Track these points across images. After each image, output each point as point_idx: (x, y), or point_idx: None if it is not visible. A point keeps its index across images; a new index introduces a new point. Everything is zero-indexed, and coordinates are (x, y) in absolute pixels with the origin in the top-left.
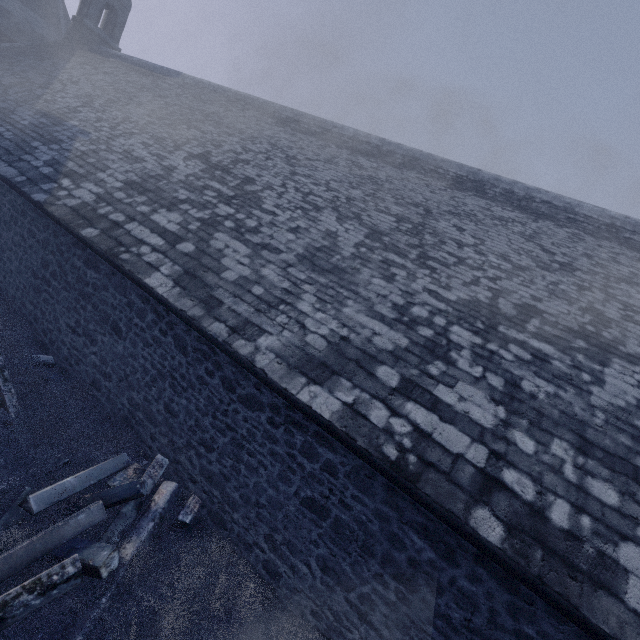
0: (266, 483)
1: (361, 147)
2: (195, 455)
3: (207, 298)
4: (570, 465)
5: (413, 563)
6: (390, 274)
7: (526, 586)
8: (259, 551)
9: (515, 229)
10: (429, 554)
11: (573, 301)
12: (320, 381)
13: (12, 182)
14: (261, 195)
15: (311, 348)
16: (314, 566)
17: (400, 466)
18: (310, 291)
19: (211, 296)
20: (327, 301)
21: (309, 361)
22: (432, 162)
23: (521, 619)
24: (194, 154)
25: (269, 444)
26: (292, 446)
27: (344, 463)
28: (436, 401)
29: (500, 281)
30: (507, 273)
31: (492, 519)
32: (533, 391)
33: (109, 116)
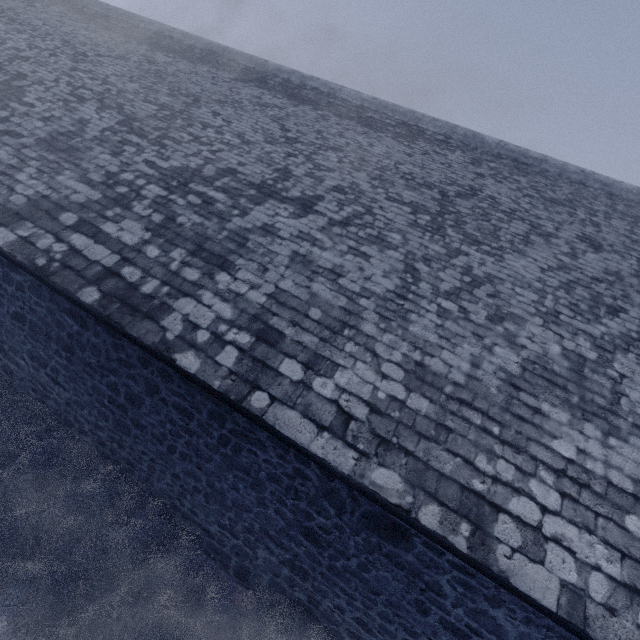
0: None
1: (164, 43)
2: None
3: None
4: (178, 262)
5: (70, 336)
6: (120, 151)
7: (105, 324)
8: None
9: (270, 113)
10: (76, 327)
11: (273, 165)
12: (7, 224)
13: None
14: (27, 89)
15: (11, 204)
16: (27, 359)
17: (43, 269)
18: (34, 165)
19: None
20: (46, 172)
21: (5, 213)
22: (227, 55)
23: (119, 351)
24: None
25: None
26: None
27: (26, 280)
28: (99, 232)
29: (220, 153)
30: (232, 147)
31: (96, 292)
32: (183, 222)
33: None
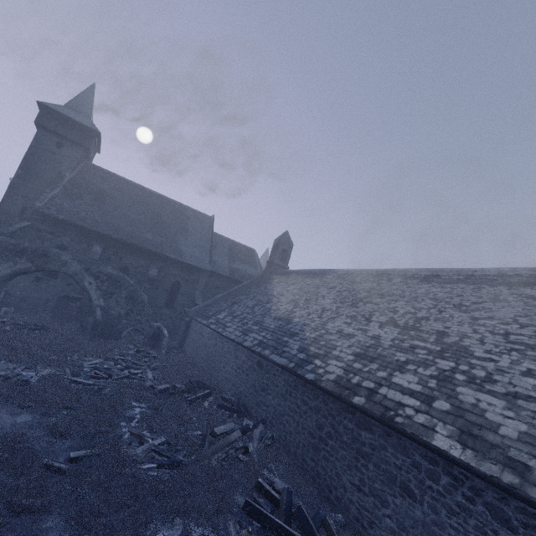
0: None
1: (513, 280)
2: None
3: (507, 460)
4: None
5: None
6: None
7: None
8: None
9: None
10: None
11: None
12: None
13: (289, 368)
14: (464, 344)
15: None
16: None
17: None
18: None
19: (509, 458)
20: None
21: None
22: None
23: None
24: (383, 322)
25: None
26: None
27: None
28: None
29: None
30: None
31: None
32: None
33: (312, 310)
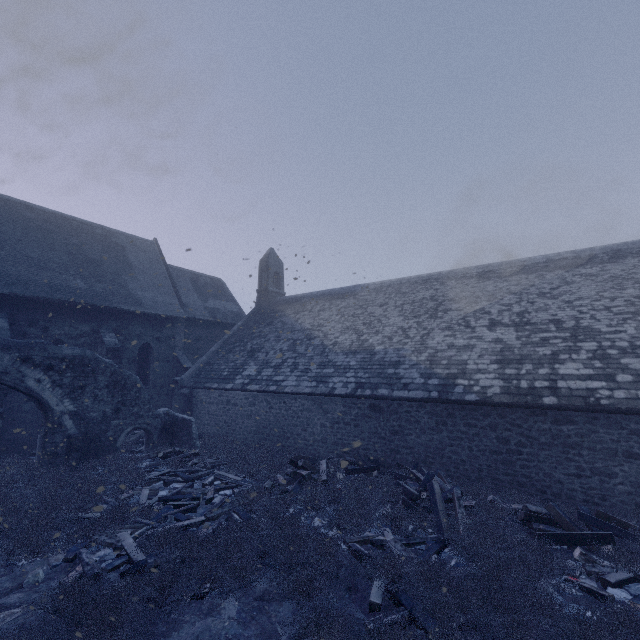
0: None
1: (563, 263)
2: None
3: None
4: None
5: None
6: None
7: None
8: None
9: None
10: None
11: None
12: None
13: (435, 398)
14: (584, 325)
15: None
16: None
17: None
18: None
19: None
20: None
21: None
22: (633, 246)
23: None
24: (488, 325)
25: None
26: None
27: None
28: None
29: None
30: None
31: None
32: None
33: (388, 332)
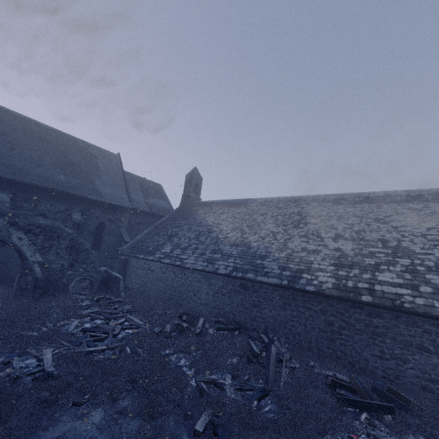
0: None
1: (397, 198)
2: None
3: None
4: None
5: None
6: None
7: None
8: None
9: None
10: None
11: None
12: None
13: (285, 285)
14: (404, 246)
15: None
16: None
17: None
18: None
19: None
20: None
21: None
22: None
23: None
24: (333, 237)
25: None
26: None
27: None
28: None
29: None
30: None
31: None
32: None
33: (263, 234)
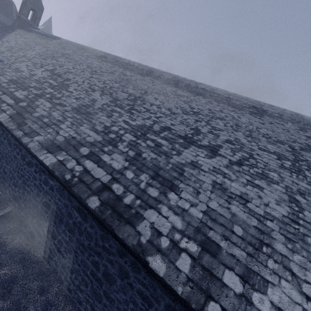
0: (32, 198)
1: (130, 67)
2: (11, 189)
3: (21, 122)
4: (144, 183)
5: (74, 223)
6: (111, 115)
7: (101, 224)
8: (29, 227)
9: (182, 99)
10: (79, 219)
11: (189, 125)
12: (53, 152)
13: None
14: (70, 85)
15: (56, 141)
16: (45, 231)
17: (69, 182)
18: (70, 120)
19: (23, 122)
20: (75, 124)
21: (52, 145)
22: (159, 73)
23: (104, 241)
24: (48, 69)
25: (34, 181)
26: (41, 180)
27: (56, 185)
28: (100, 160)
29: (160, 118)
30: (166, 115)
31: (97, 200)
32: (146, 157)
33: (17, 55)
